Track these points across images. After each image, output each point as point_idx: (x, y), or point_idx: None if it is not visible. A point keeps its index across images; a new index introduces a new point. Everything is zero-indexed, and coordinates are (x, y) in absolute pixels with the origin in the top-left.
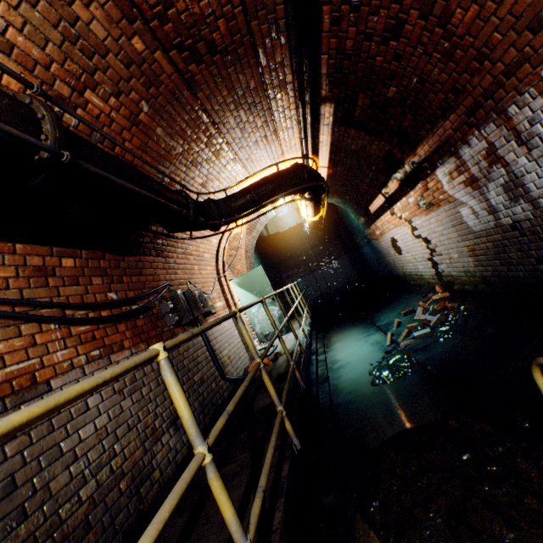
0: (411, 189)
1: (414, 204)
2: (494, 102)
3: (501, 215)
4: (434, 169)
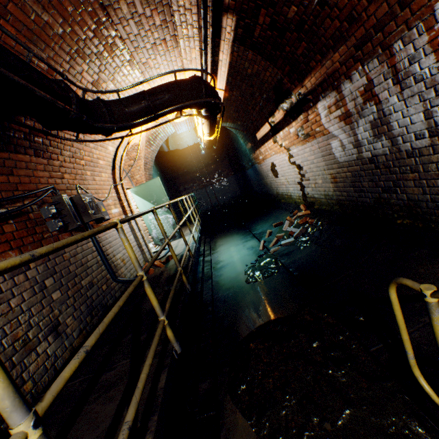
0: (293, 120)
1: (294, 134)
2: (383, 35)
3: (363, 149)
4: (317, 102)
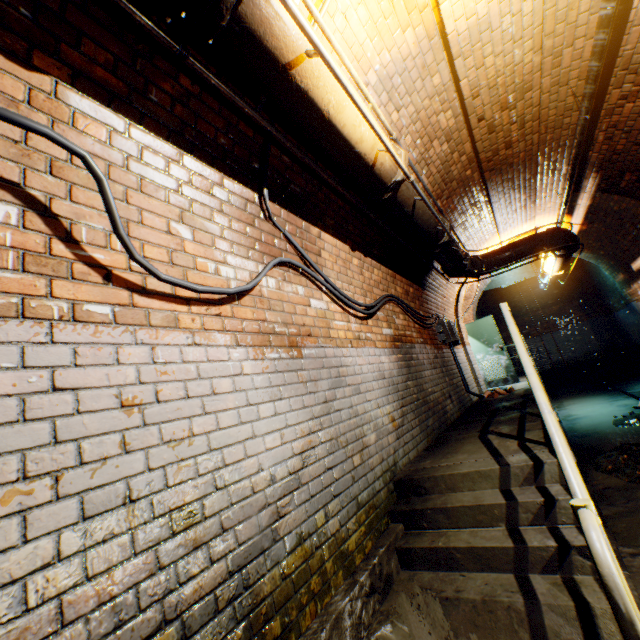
0: None
1: None
2: None
3: None
4: None
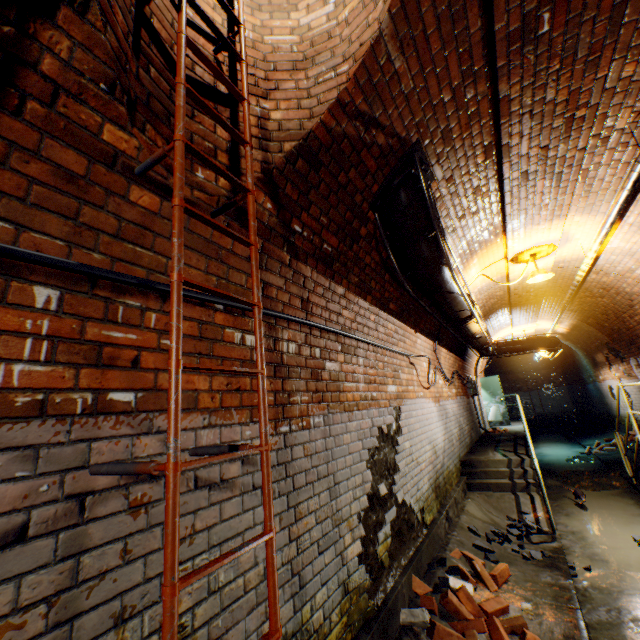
0: (619, 362)
1: (621, 371)
2: None
3: None
4: (629, 360)
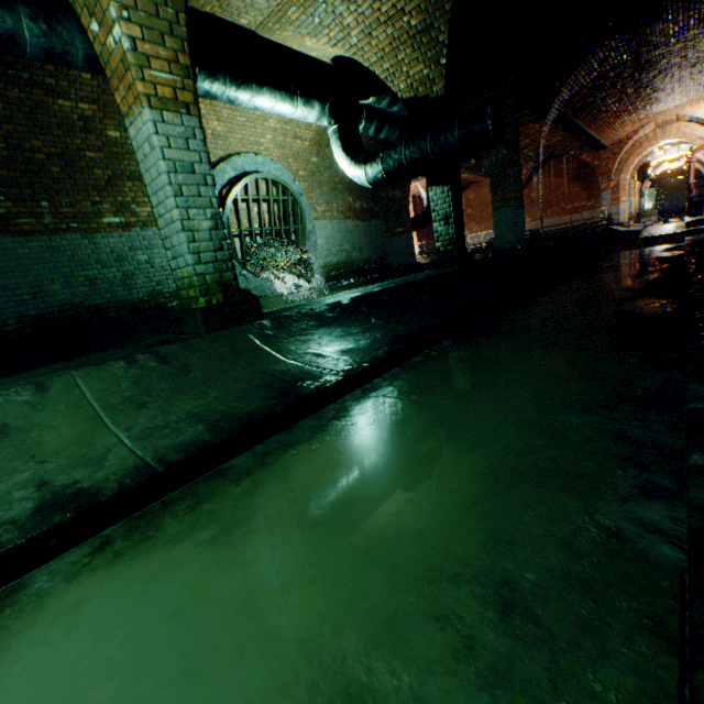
0: None
1: None
2: None
3: None
4: None
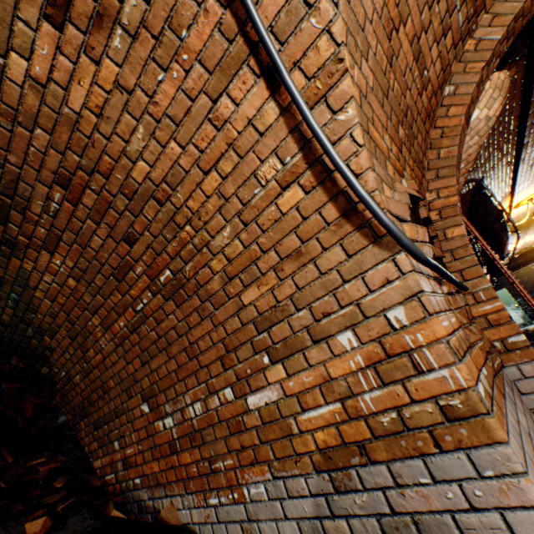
0: None
1: None
2: None
3: None
4: None
